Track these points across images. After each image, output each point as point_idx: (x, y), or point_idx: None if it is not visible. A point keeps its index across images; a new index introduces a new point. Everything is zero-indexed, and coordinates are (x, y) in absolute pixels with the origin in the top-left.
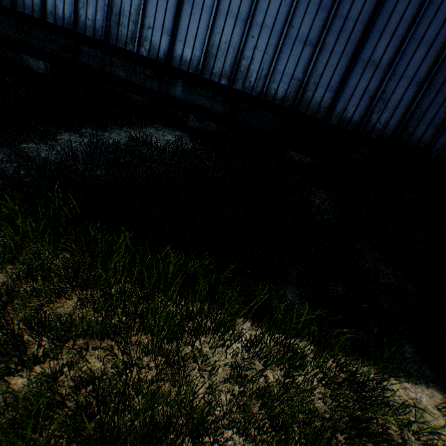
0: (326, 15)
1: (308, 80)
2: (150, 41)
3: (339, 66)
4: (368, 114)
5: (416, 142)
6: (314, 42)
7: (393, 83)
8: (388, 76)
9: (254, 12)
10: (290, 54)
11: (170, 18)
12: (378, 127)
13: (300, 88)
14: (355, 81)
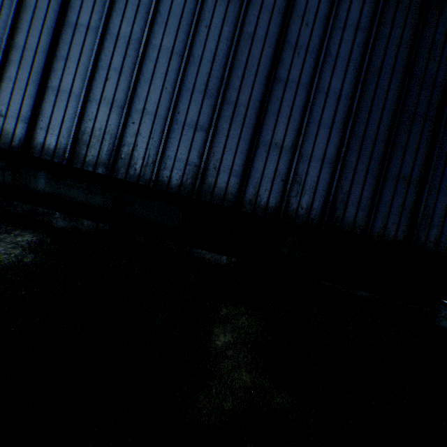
0: (214, 101)
1: (206, 164)
2: (2, 128)
3: (240, 149)
4: (286, 198)
5: (351, 227)
6: (206, 126)
7: (304, 164)
8: (296, 157)
9: (132, 99)
10: (180, 139)
11: (29, 105)
12: (301, 212)
13: (198, 173)
14: (262, 164)
